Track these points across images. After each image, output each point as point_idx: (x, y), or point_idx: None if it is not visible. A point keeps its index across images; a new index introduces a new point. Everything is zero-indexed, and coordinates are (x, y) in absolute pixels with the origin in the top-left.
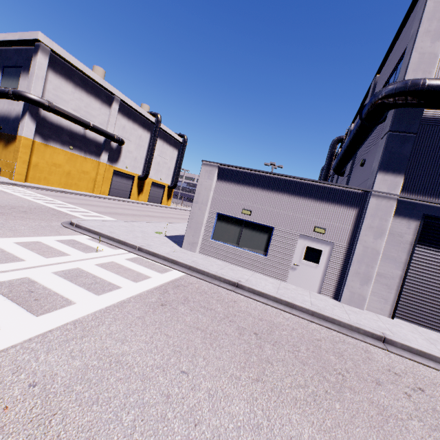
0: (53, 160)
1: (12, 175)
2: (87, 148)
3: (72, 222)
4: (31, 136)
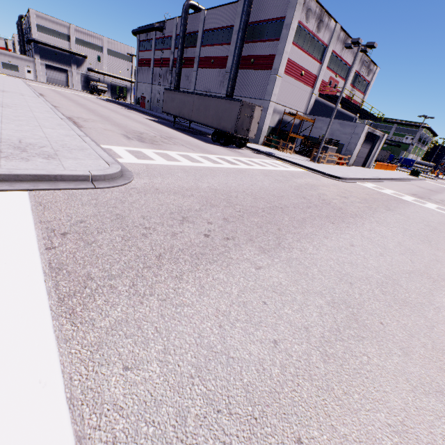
0: None
1: None
2: None
3: None
4: None
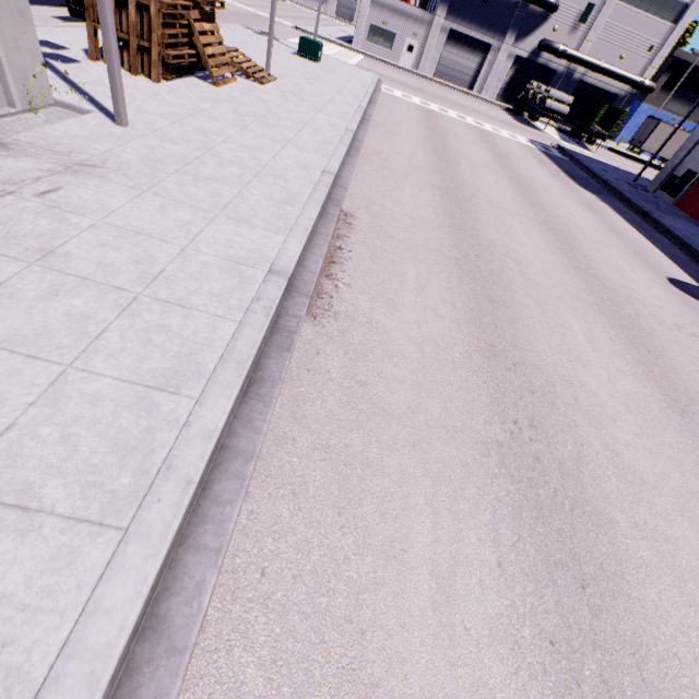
0: None
1: None
2: None
3: (300, 28)
4: None
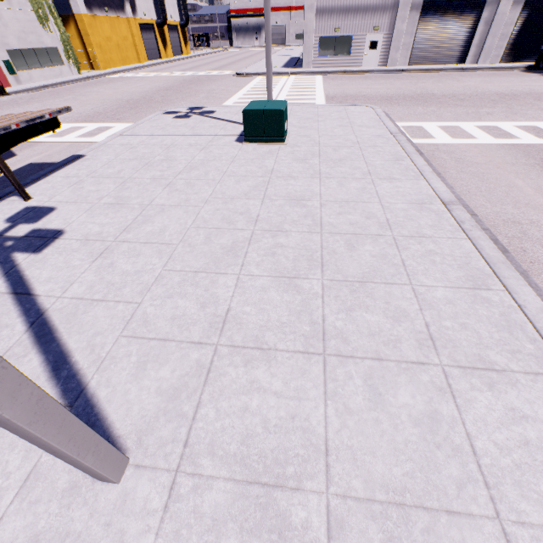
0: (104, 34)
1: (96, 65)
2: (113, 3)
3: (242, 73)
4: (85, 10)
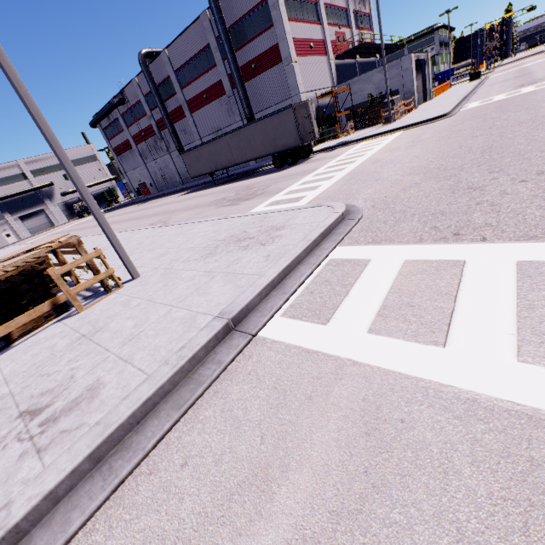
0: None
1: None
2: None
3: None
4: None
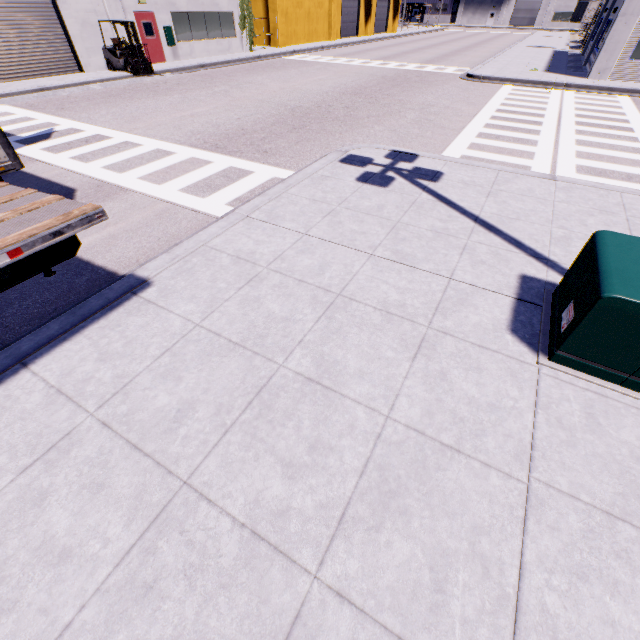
0: None
1: (274, 40)
2: None
3: (477, 76)
4: None
